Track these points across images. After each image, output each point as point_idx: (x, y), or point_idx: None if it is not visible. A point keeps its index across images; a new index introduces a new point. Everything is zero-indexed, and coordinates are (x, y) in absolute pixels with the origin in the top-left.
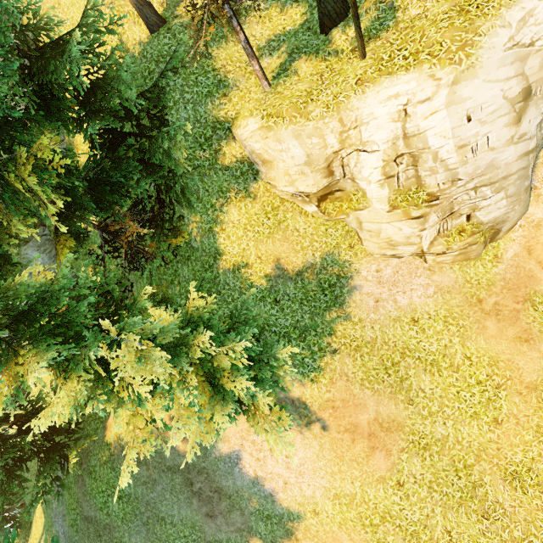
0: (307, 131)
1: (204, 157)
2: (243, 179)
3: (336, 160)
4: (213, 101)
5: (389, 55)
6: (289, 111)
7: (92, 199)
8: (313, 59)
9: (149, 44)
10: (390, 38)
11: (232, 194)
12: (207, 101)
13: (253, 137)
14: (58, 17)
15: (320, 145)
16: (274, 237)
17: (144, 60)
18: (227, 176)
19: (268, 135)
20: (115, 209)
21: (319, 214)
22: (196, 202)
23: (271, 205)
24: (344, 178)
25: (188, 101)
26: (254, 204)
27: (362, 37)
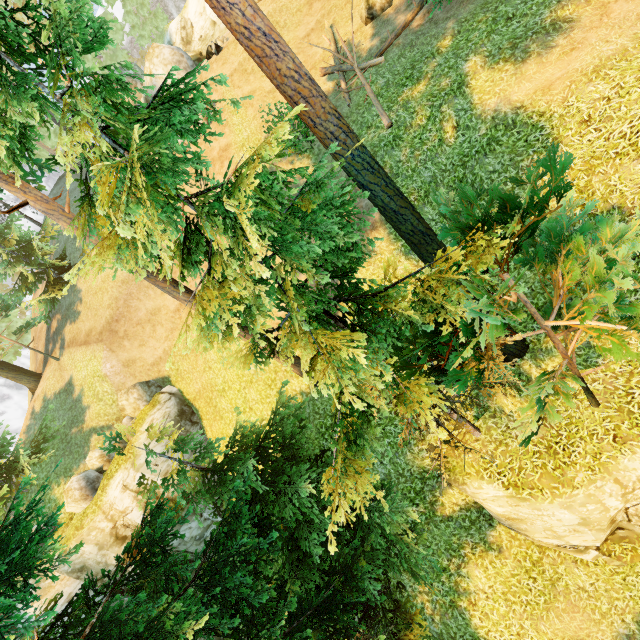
0: (579, 501)
1: (418, 511)
2: (475, 528)
3: (618, 513)
4: (411, 449)
5: (638, 408)
6: (544, 481)
7: (324, 632)
8: (517, 397)
9: (317, 399)
10: (618, 383)
11: (467, 550)
12: (404, 451)
13: (494, 501)
14: (249, 421)
15: (599, 510)
16: (555, 606)
17: (317, 416)
18: (454, 529)
19: (519, 502)
20: (354, 637)
21: (603, 560)
22: (417, 563)
23: (529, 558)
24: (630, 521)
25: (382, 454)
26: (503, 559)
27: (594, 395)
